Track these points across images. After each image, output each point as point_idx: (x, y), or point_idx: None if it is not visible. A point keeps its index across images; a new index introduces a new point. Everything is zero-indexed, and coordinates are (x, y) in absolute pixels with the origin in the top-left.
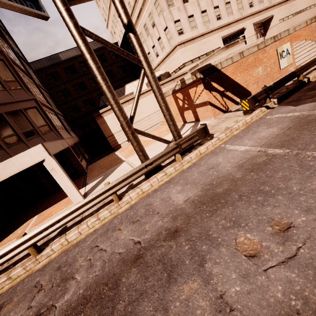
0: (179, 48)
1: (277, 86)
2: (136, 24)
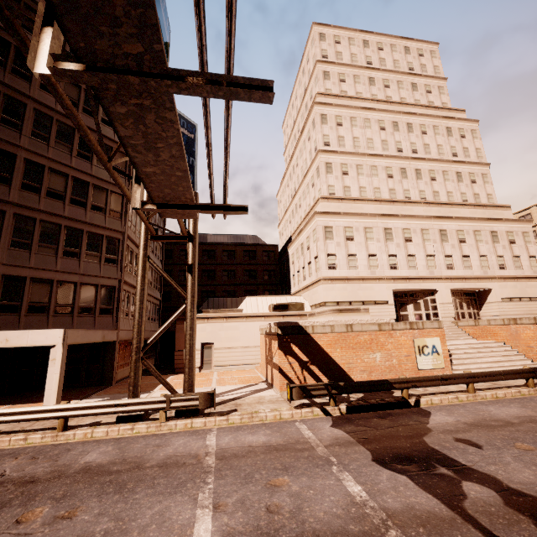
0: (323, 283)
1: (351, 388)
2: (295, 238)
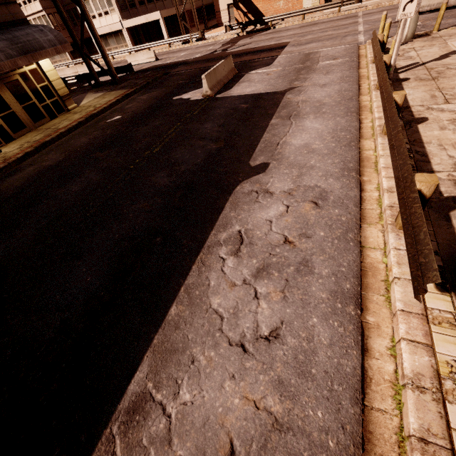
0: None
1: (248, 24)
2: None
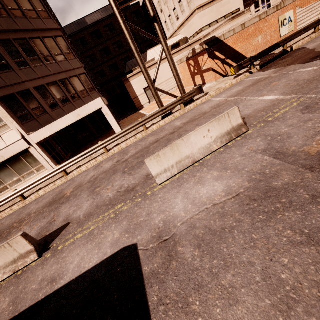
0: (198, 12)
1: (261, 55)
2: None
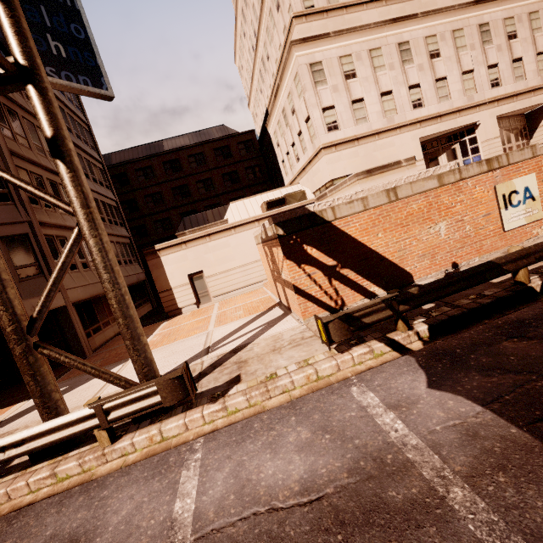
0: (325, 153)
1: (432, 293)
2: (273, 107)
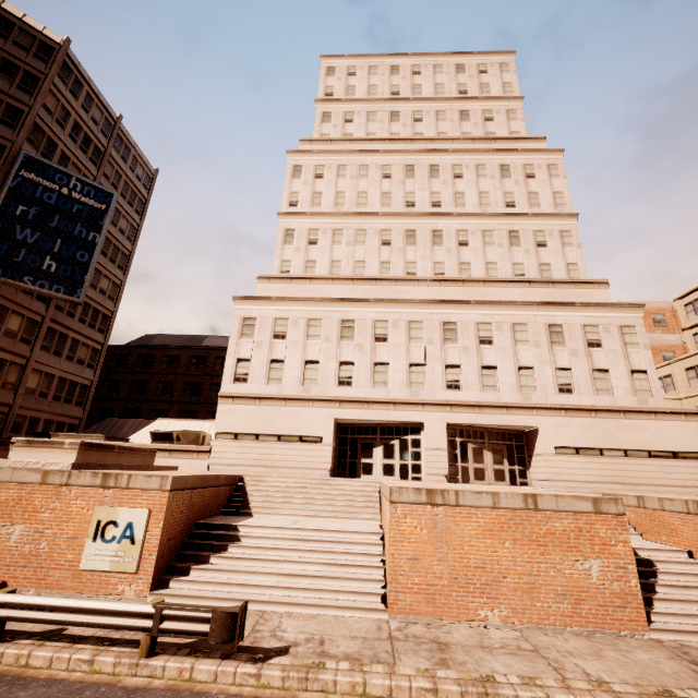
0: (221, 402)
1: None
2: None
